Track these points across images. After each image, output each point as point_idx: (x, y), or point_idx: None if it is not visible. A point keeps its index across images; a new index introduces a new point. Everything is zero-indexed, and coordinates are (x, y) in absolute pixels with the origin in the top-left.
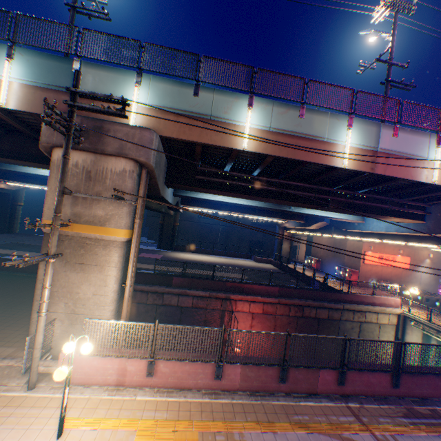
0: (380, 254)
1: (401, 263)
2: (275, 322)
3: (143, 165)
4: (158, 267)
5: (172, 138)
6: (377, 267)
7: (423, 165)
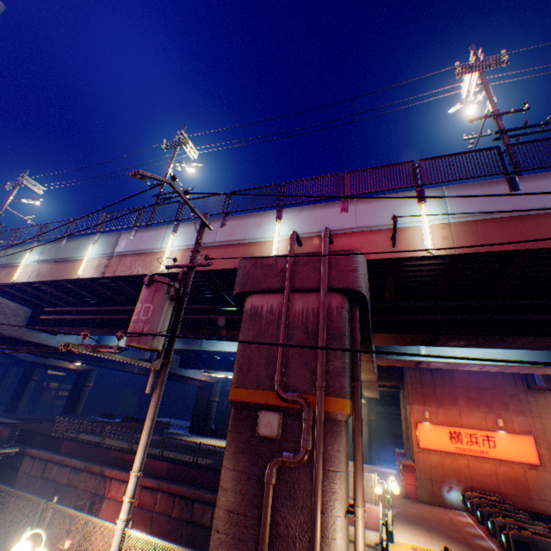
0: (452, 428)
1: (513, 450)
2: (152, 527)
3: None
4: (118, 441)
5: None
6: (455, 456)
7: (157, 256)
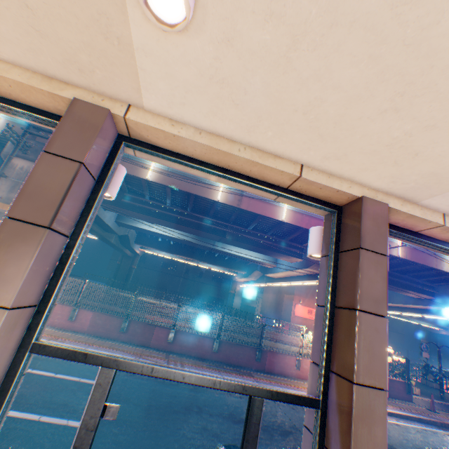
0: (309, 307)
1: None
2: None
3: None
4: None
5: None
6: (307, 319)
7: (276, 207)
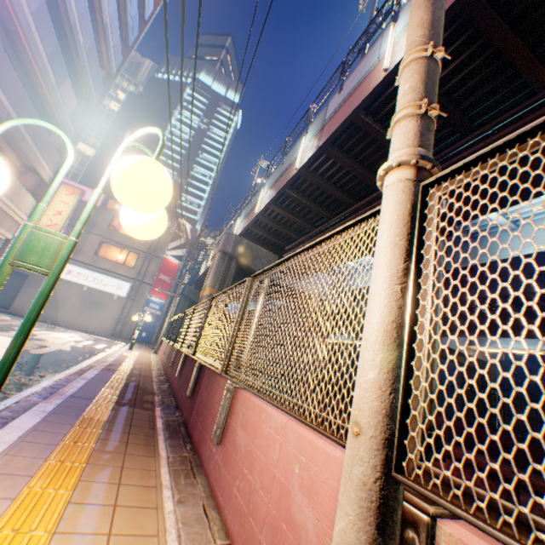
0: None
1: None
2: None
3: (225, 252)
4: None
5: (242, 233)
6: None
7: (374, 72)
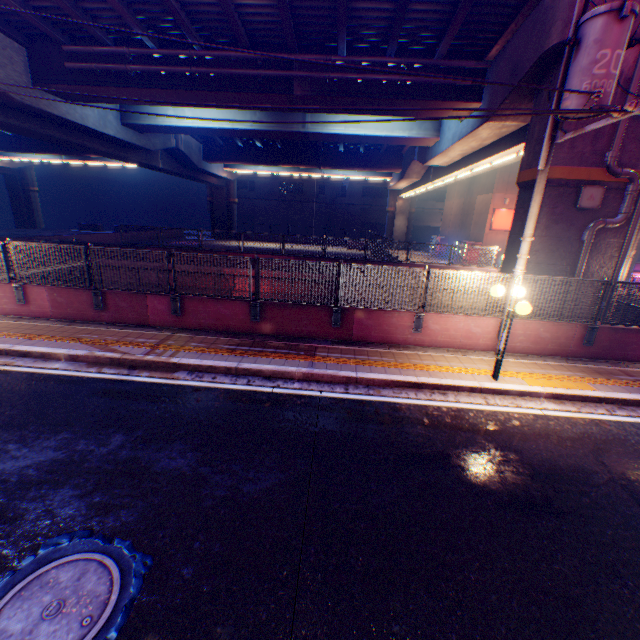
0: None
1: None
2: None
3: None
4: None
5: None
6: None
7: None
